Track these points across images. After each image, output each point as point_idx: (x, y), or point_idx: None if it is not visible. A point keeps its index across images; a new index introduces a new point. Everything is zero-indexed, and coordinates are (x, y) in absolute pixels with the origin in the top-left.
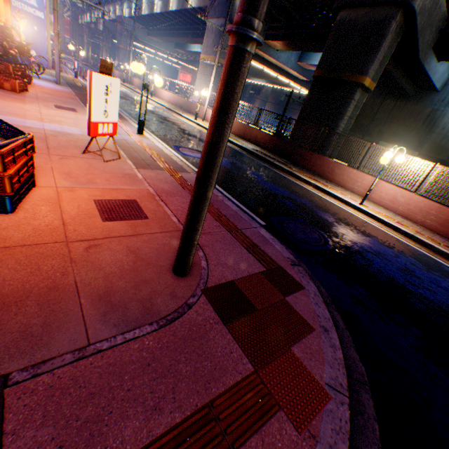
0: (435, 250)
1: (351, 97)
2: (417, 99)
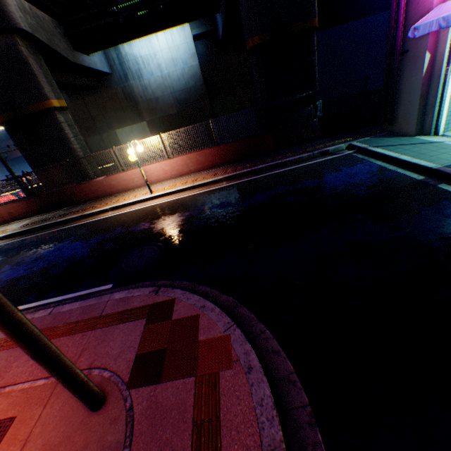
0: (209, 183)
1: (58, 122)
2: (106, 86)
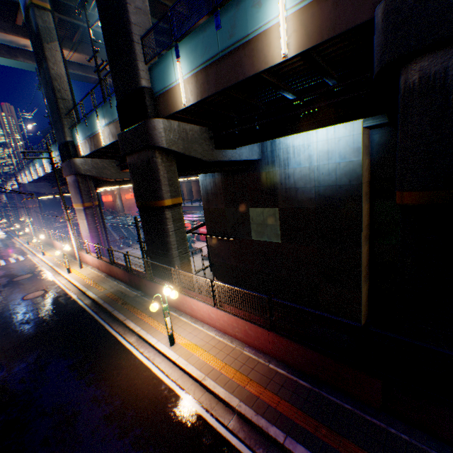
0: (218, 396)
1: (164, 217)
2: (252, 169)
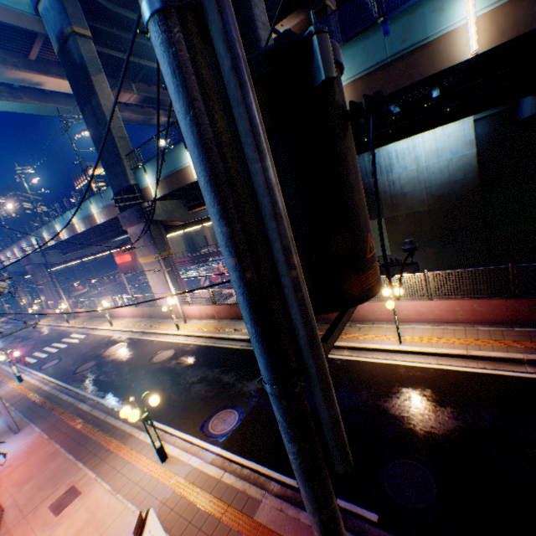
0: (495, 358)
1: None
2: None
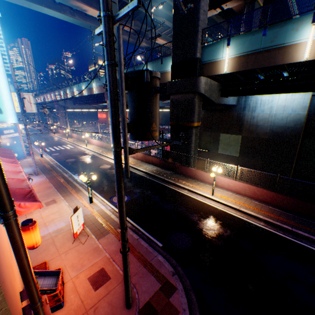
0: (250, 214)
1: (191, 132)
2: (228, 110)
